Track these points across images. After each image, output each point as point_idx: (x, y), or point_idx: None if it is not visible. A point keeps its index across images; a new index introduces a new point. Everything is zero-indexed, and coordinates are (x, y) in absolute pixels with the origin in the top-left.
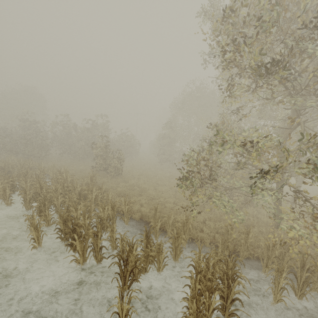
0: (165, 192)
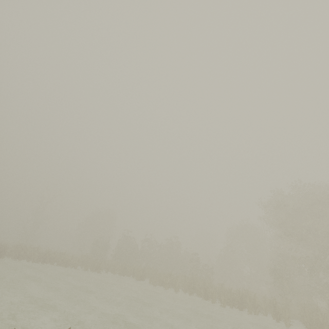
0: None
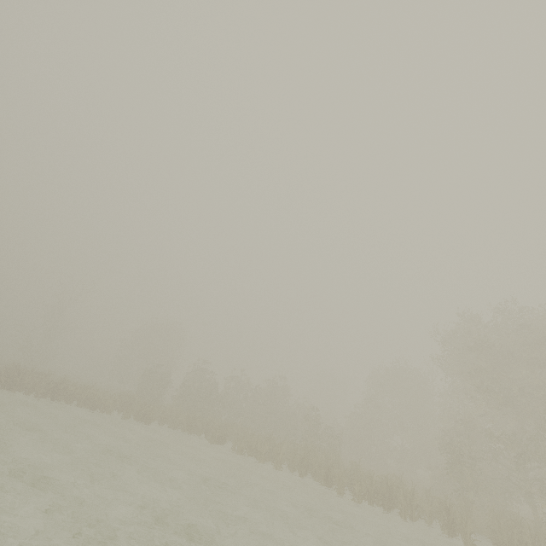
0: None
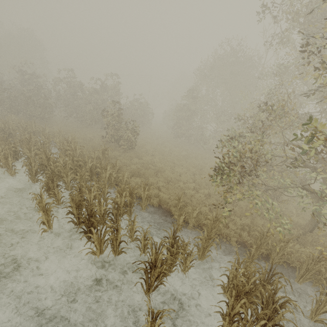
0: (182, 174)
